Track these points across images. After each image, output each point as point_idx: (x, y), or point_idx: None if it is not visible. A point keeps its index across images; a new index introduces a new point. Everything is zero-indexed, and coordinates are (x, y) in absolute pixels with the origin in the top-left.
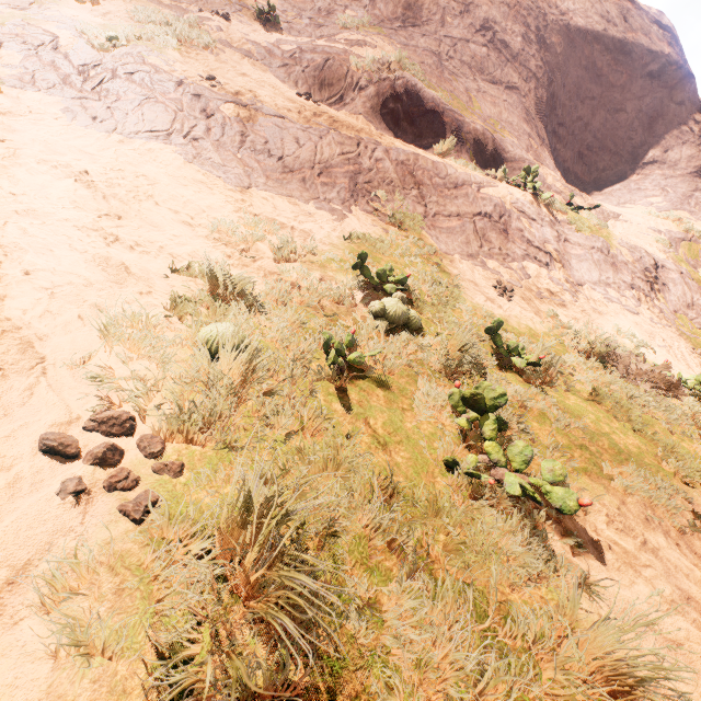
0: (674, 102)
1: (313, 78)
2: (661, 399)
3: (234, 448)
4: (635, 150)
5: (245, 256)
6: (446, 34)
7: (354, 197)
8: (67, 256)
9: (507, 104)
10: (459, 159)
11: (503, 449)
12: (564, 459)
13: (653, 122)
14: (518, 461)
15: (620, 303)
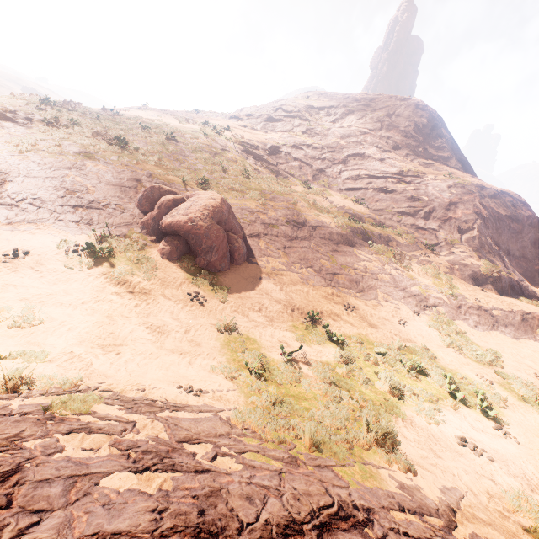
0: (538, 232)
1: (470, 278)
2: None
3: None
4: (533, 255)
5: None
6: (473, 235)
7: (533, 333)
8: None
9: (502, 258)
10: (525, 300)
11: None
12: None
13: (534, 242)
14: None
15: None
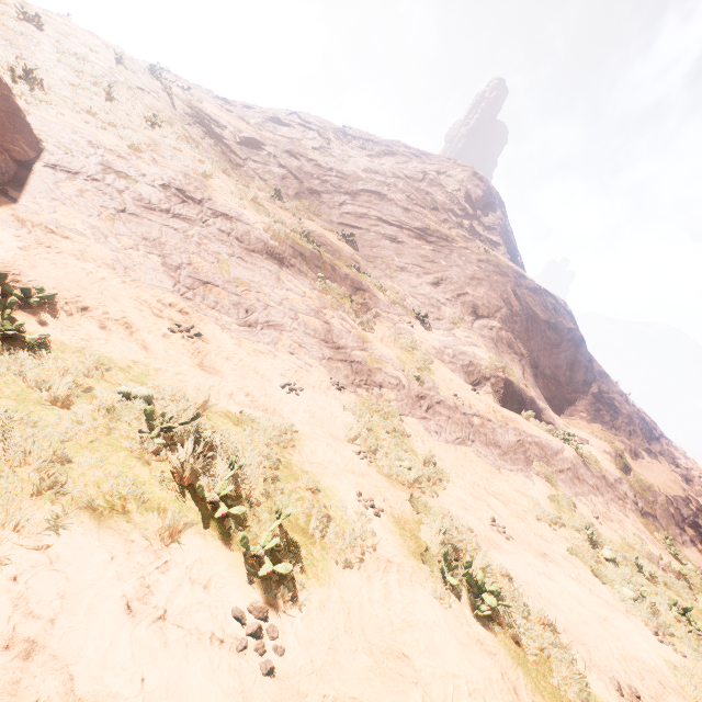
0: (579, 353)
1: (465, 371)
2: (677, 581)
3: (671, 635)
4: (567, 380)
5: (553, 530)
6: (492, 324)
7: (527, 465)
8: (559, 557)
9: (523, 366)
10: (534, 421)
11: (690, 623)
12: (695, 623)
13: (572, 364)
14: (701, 628)
15: (621, 512)
